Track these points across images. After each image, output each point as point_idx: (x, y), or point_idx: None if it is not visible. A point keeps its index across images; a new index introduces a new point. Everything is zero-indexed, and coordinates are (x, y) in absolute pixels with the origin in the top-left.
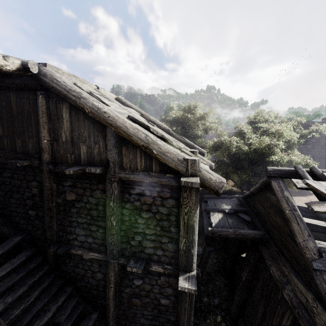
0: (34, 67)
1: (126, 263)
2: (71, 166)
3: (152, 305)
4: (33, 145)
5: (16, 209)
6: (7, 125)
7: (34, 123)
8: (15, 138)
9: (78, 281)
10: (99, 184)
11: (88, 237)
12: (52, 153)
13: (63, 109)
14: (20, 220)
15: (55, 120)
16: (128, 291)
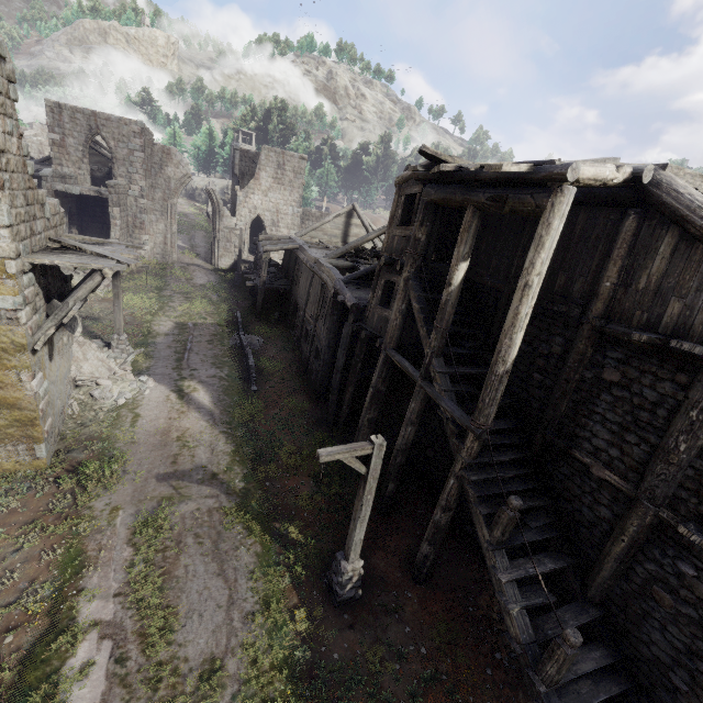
0: (648, 174)
1: (674, 522)
2: (636, 331)
3: (694, 627)
4: (582, 286)
5: (517, 364)
6: (556, 254)
7: (599, 254)
8: (558, 273)
9: (562, 499)
10: (679, 373)
11: (613, 447)
12: (609, 303)
13: (664, 239)
14: (516, 380)
15: (639, 255)
16: (652, 569)
